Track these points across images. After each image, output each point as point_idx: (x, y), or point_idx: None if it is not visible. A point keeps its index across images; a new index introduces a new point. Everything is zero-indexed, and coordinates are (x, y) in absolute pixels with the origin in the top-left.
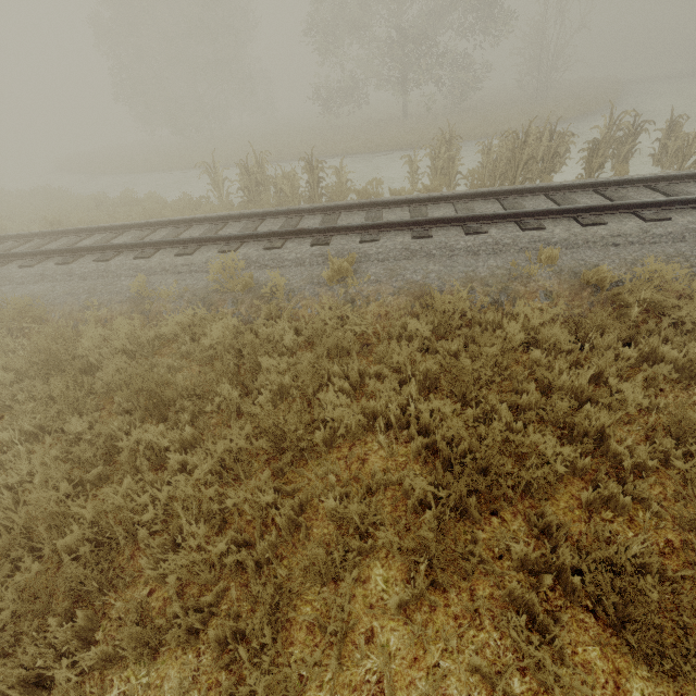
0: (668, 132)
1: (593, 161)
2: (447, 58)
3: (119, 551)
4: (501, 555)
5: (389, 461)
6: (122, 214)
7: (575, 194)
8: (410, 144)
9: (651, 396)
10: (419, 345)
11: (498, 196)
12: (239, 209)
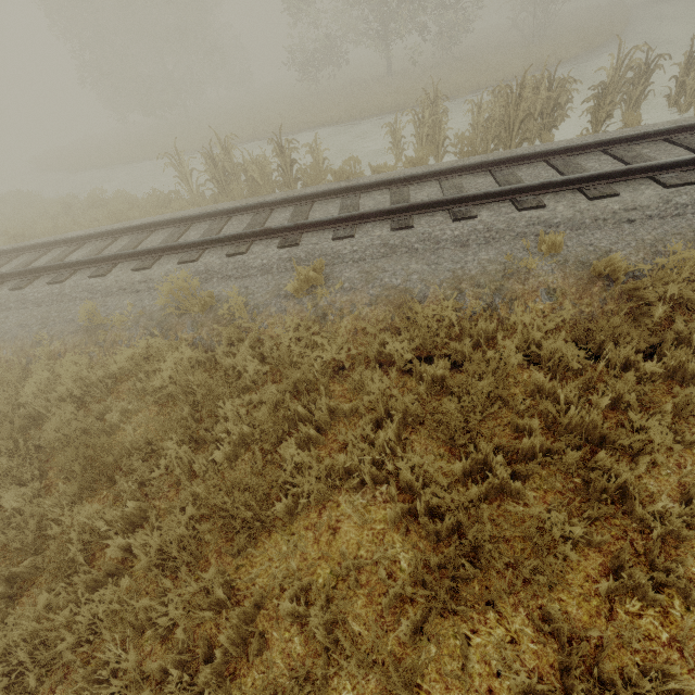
0: (687, 66)
1: (599, 111)
2: (430, 1)
3: (51, 668)
4: (500, 670)
5: (365, 530)
6: (90, 219)
7: (580, 156)
8: (395, 106)
9: (684, 431)
10: (401, 366)
11: (490, 167)
12: (211, 202)
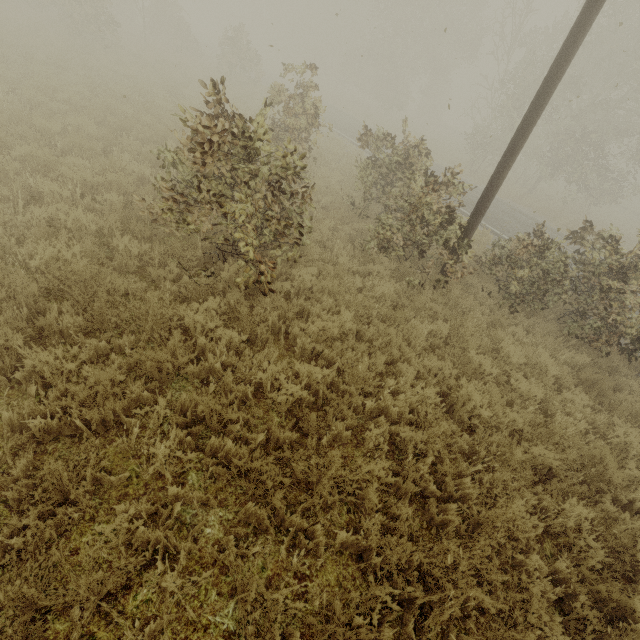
0: None
1: None
2: None
3: None
4: None
5: None
6: None
7: None
8: None
9: None
10: None
11: None
12: None
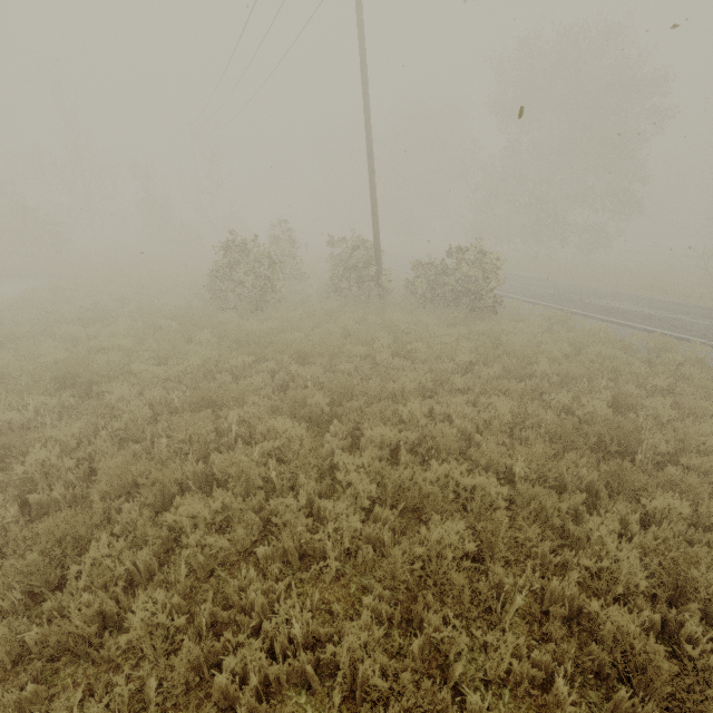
0: None
1: None
2: None
3: None
4: None
5: None
6: None
7: None
8: None
9: None
10: None
11: None
12: None
